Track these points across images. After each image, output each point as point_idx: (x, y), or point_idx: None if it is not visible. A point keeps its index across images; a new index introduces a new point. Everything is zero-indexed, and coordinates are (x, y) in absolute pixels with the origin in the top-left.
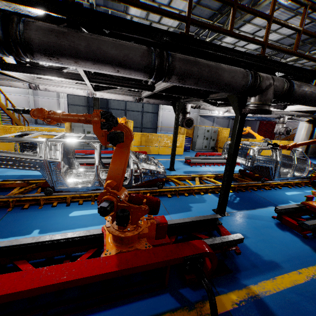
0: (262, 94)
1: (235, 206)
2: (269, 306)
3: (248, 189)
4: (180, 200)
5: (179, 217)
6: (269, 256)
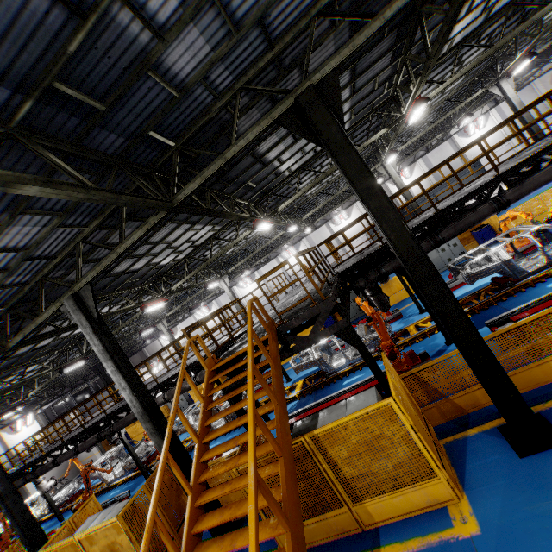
0: None
1: None
2: None
3: None
4: None
5: None
6: None
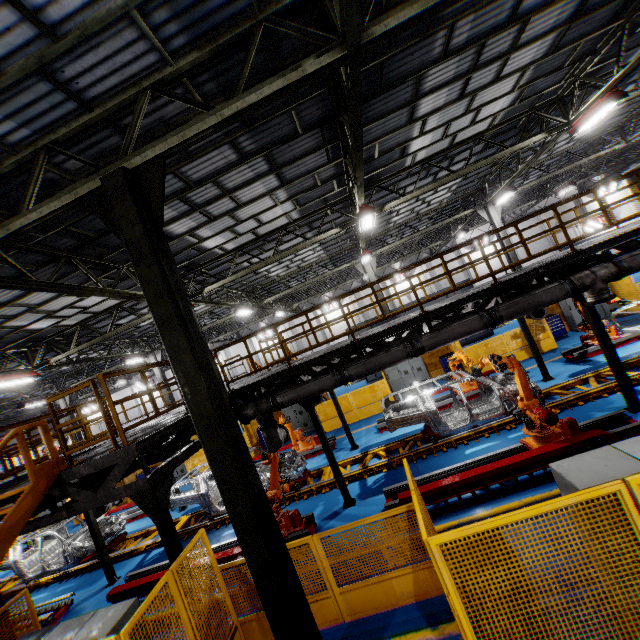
0: (591, 289)
1: None
2: None
3: None
4: (574, 412)
5: None
6: None
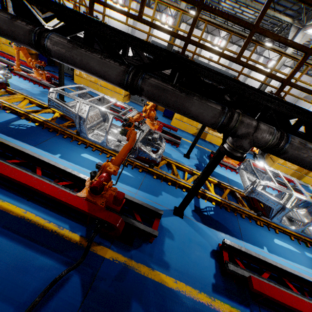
0: (237, 139)
1: (199, 216)
2: (128, 275)
3: (235, 212)
4: (159, 185)
5: (142, 196)
6: (170, 259)
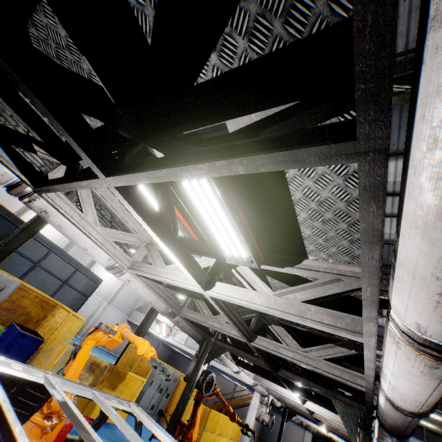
0: (405, 438)
1: None
2: None
3: None
4: None
5: None
6: None
